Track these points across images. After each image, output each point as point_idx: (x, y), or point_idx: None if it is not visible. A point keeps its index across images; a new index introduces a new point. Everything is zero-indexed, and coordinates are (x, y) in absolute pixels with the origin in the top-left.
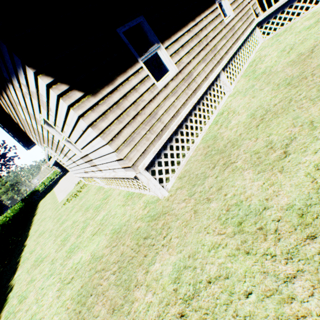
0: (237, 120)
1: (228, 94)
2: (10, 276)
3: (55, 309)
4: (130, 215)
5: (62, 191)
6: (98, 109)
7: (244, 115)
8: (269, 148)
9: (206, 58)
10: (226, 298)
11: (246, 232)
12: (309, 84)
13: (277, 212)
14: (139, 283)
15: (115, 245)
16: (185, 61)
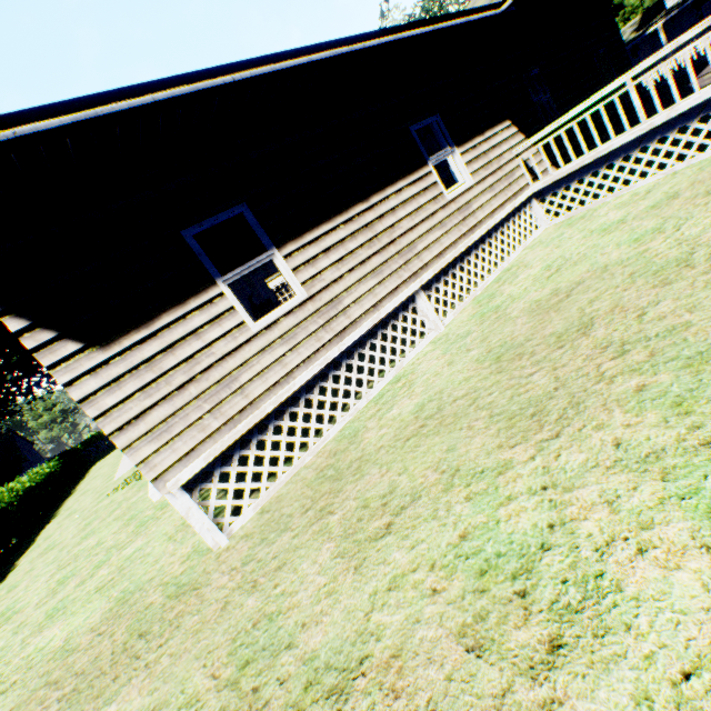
0: (400, 408)
1: (433, 335)
2: None
3: None
4: (161, 568)
5: None
6: (107, 372)
7: (414, 403)
8: (383, 504)
9: (383, 269)
10: None
11: (239, 688)
12: (514, 376)
13: (294, 661)
14: None
15: (102, 632)
16: (328, 276)
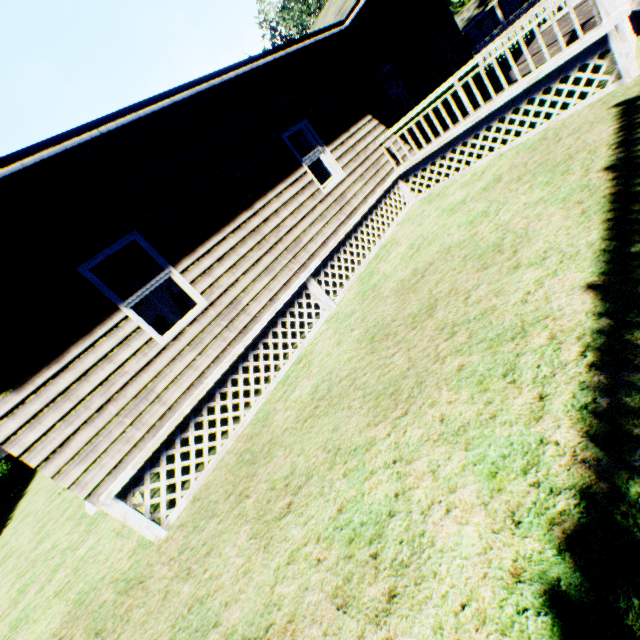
0: (301, 390)
1: (328, 314)
2: None
3: None
4: (111, 565)
5: None
6: (25, 411)
7: (311, 384)
8: (286, 485)
9: (275, 266)
10: None
11: None
12: (382, 356)
13: (219, 638)
14: None
15: (63, 636)
16: (225, 282)
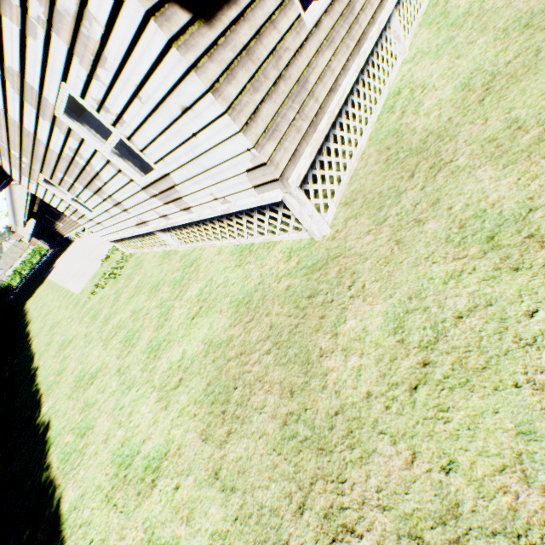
0: (435, 98)
1: (401, 59)
2: (30, 413)
3: (168, 423)
4: (261, 276)
5: (74, 276)
6: (219, 57)
7: (448, 89)
8: (515, 130)
9: None
10: (496, 327)
11: (506, 246)
12: None
13: None
14: (327, 351)
15: (250, 320)
16: None
